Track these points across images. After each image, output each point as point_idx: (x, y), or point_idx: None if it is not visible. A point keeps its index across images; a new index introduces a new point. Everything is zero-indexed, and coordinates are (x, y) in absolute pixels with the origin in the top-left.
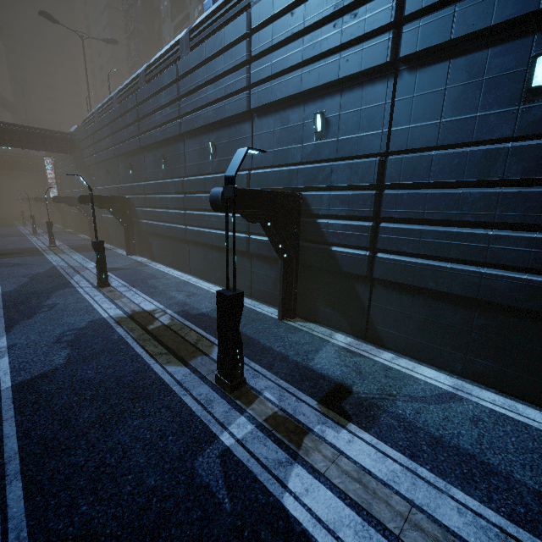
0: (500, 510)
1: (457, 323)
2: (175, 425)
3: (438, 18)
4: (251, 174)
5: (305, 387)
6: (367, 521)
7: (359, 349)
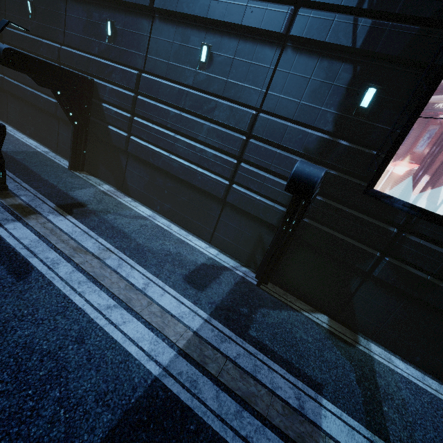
0: (115, 245)
1: (161, 184)
2: None
3: None
4: (62, 48)
5: (54, 199)
6: (42, 240)
7: (113, 193)
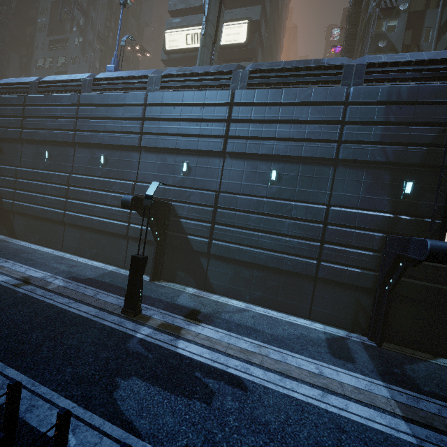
0: (259, 340)
1: (247, 275)
2: (105, 334)
3: (241, 142)
4: (136, 184)
5: (176, 312)
6: (213, 351)
7: (201, 294)
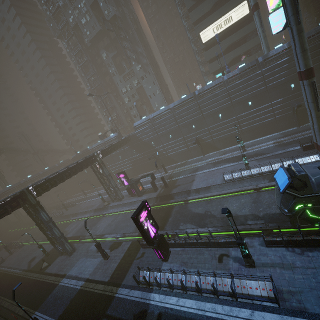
0: None
1: None
2: None
3: (317, 65)
4: (273, 103)
5: None
6: None
7: None
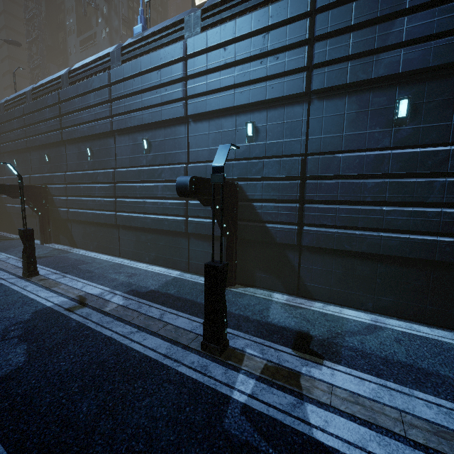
0: (448, 398)
1: (366, 273)
2: (185, 396)
3: (337, 68)
4: (189, 166)
5: (276, 339)
6: (379, 432)
7: (297, 303)
